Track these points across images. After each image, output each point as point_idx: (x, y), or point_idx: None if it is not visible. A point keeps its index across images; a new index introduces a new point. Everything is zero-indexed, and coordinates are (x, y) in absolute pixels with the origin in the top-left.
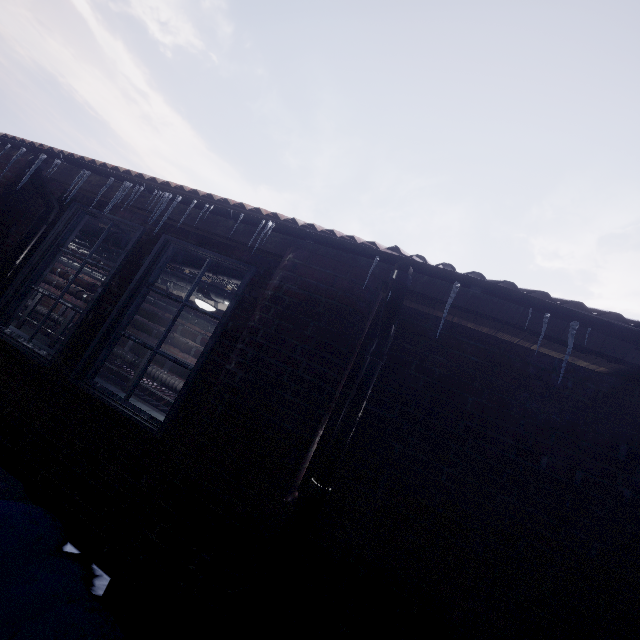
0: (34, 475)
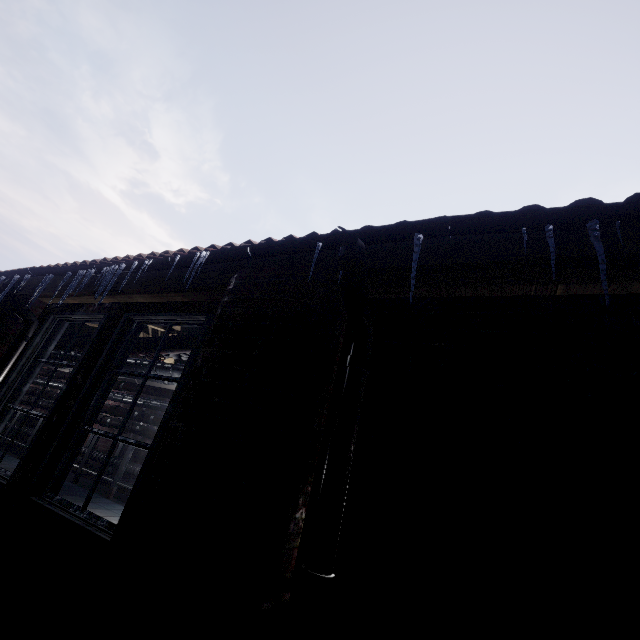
0: None
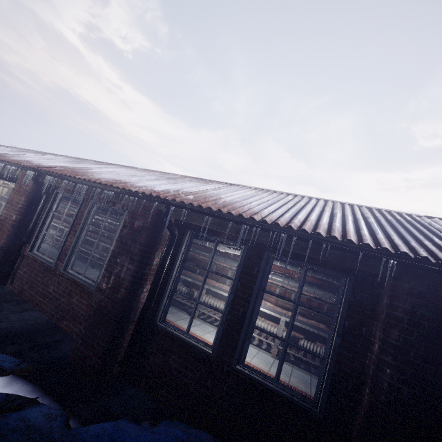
0: (229, 437)
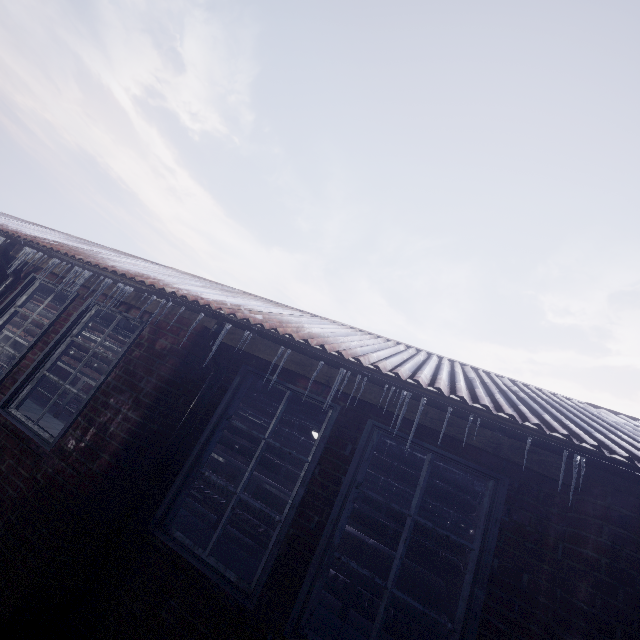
0: None
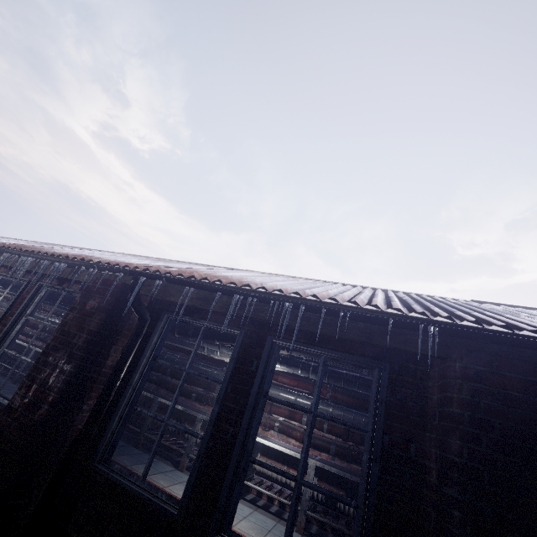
0: None
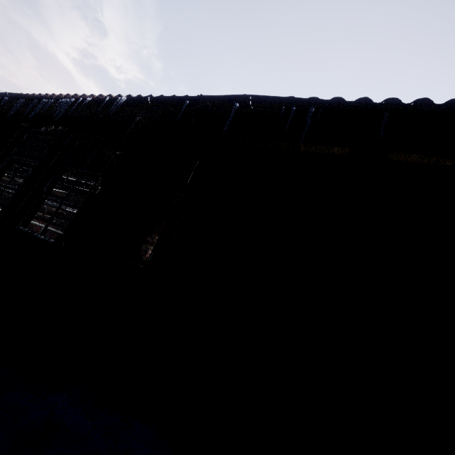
0: None
